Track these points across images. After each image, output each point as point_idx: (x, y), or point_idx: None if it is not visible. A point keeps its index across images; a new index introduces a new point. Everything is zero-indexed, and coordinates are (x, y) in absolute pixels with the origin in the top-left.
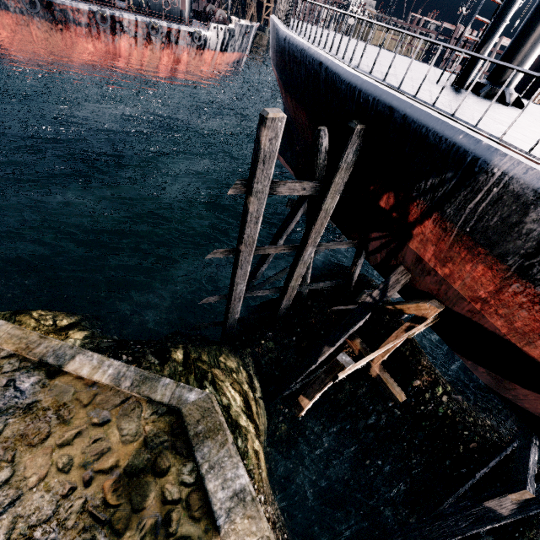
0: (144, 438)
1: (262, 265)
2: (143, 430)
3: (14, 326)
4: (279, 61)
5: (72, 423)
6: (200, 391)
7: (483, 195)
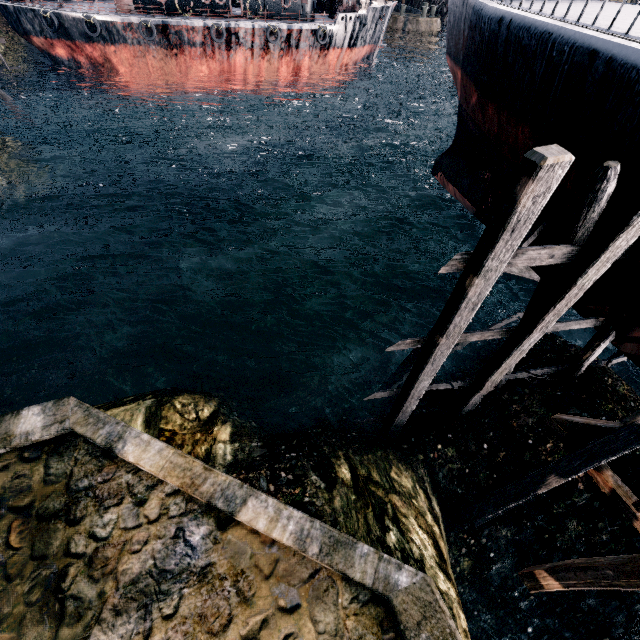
0: None
1: None
2: (343, 627)
3: (176, 452)
4: (477, 54)
5: (255, 603)
6: (412, 571)
7: None
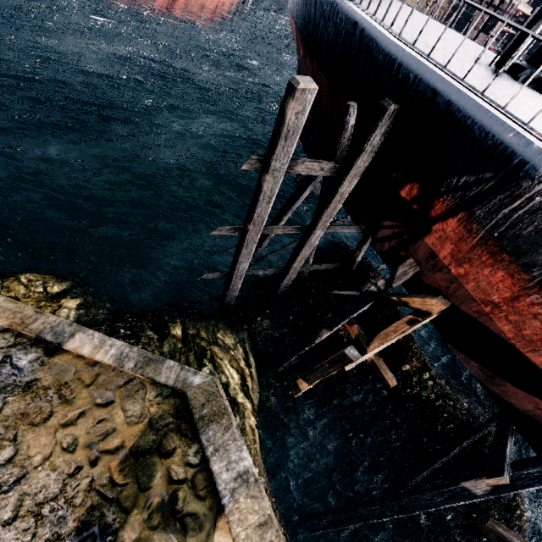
0: (149, 420)
1: (263, 241)
2: (147, 412)
3: (6, 299)
4: (302, 11)
5: (75, 403)
6: (205, 375)
7: (522, 202)
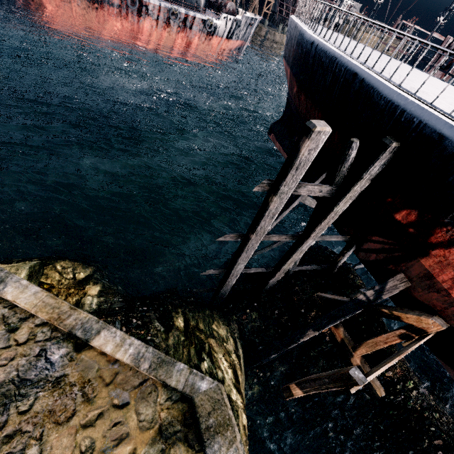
0: (159, 425)
1: None
2: (158, 417)
3: (48, 295)
4: (299, 61)
5: (95, 402)
6: (211, 381)
7: None
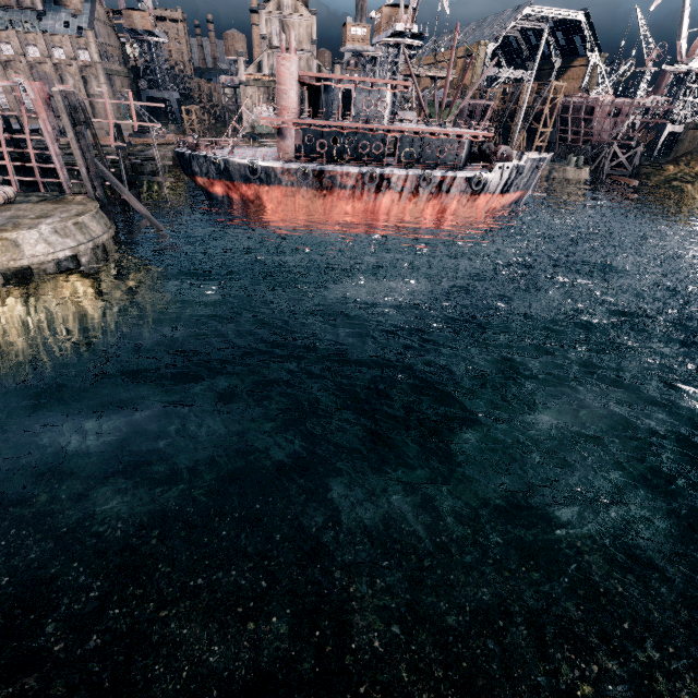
0: None
1: None
2: None
3: None
4: None
5: None
6: None
7: None
